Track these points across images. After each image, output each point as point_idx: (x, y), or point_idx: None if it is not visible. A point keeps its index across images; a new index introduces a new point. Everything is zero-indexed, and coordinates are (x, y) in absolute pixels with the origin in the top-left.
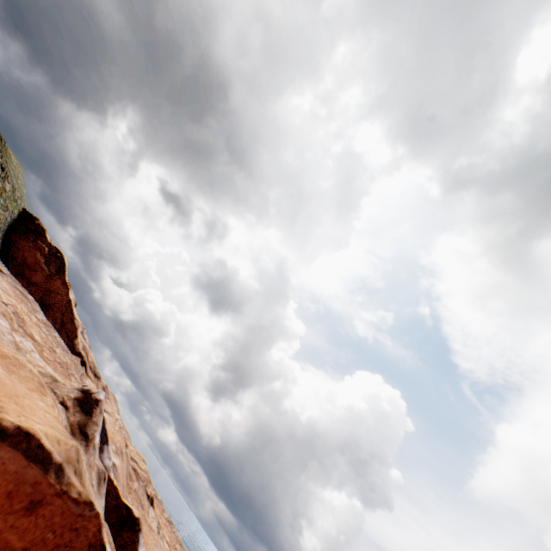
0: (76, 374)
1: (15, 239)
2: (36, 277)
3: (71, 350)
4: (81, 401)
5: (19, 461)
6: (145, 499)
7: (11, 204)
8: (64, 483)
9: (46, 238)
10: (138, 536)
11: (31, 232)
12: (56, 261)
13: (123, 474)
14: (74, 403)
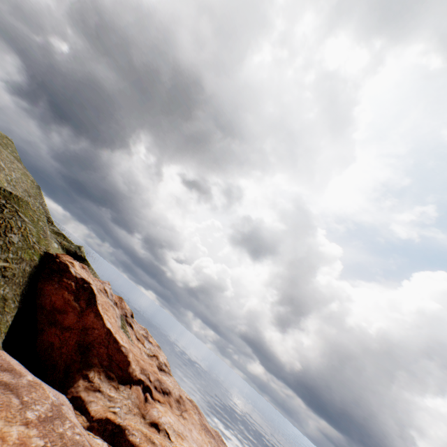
0: None
1: (40, 287)
2: (68, 319)
3: (128, 381)
4: None
5: None
6: None
7: (25, 254)
8: None
9: (70, 272)
10: None
11: (55, 273)
12: (84, 293)
13: None
14: None
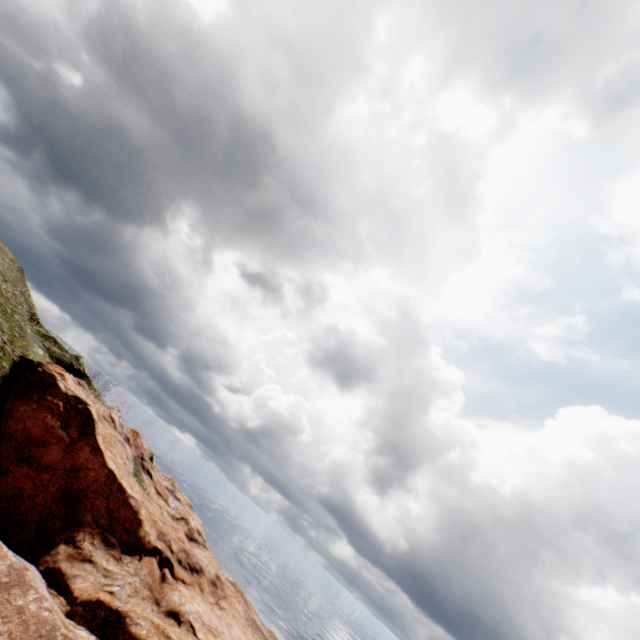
0: None
1: (10, 407)
2: (49, 455)
3: (137, 550)
4: None
5: None
6: None
7: None
8: None
9: (57, 387)
10: None
11: (35, 387)
12: (77, 417)
13: None
14: None
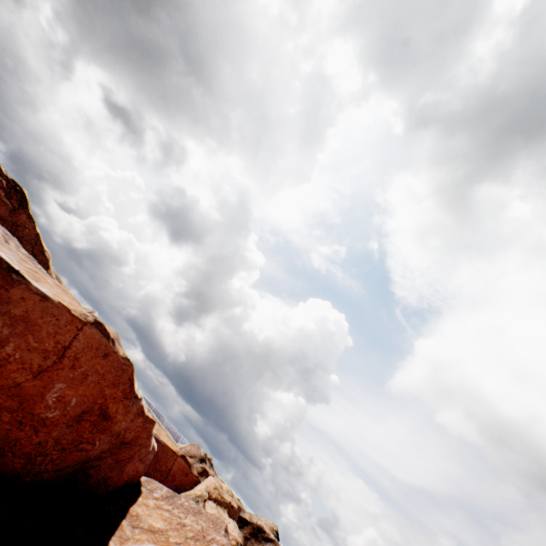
0: None
1: None
2: (0, 211)
3: None
4: None
5: (99, 335)
6: None
7: None
8: (116, 348)
9: (1, 170)
10: None
11: None
12: (17, 195)
13: None
14: None
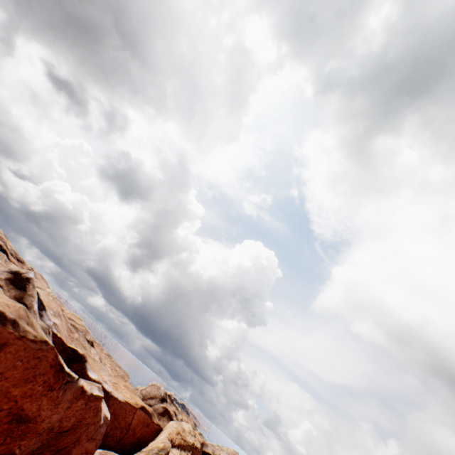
0: (0, 261)
1: None
2: None
3: None
4: (13, 281)
5: None
6: (86, 343)
7: None
8: (21, 331)
9: None
10: (85, 365)
11: None
12: None
13: (64, 329)
14: (6, 282)
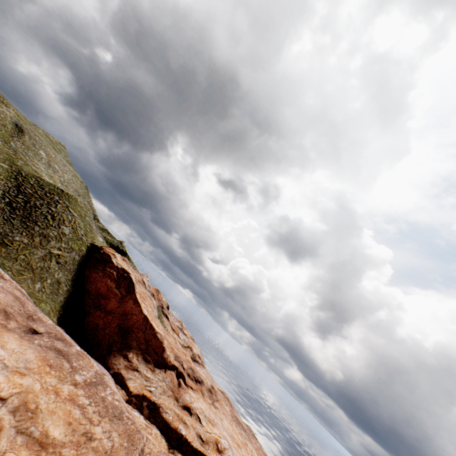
0: None
1: (88, 274)
2: (111, 304)
3: (163, 366)
4: None
5: None
6: None
7: (74, 245)
8: None
9: (112, 263)
10: None
11: (100, 262)
12: (124, 282)
13: None
14: None
